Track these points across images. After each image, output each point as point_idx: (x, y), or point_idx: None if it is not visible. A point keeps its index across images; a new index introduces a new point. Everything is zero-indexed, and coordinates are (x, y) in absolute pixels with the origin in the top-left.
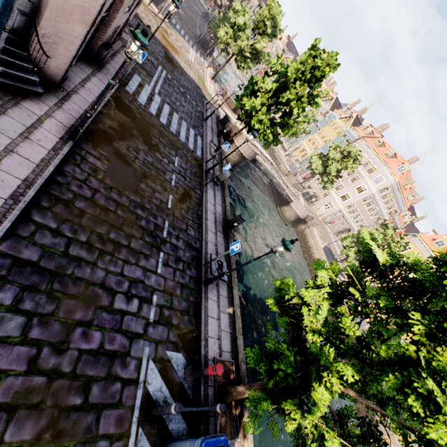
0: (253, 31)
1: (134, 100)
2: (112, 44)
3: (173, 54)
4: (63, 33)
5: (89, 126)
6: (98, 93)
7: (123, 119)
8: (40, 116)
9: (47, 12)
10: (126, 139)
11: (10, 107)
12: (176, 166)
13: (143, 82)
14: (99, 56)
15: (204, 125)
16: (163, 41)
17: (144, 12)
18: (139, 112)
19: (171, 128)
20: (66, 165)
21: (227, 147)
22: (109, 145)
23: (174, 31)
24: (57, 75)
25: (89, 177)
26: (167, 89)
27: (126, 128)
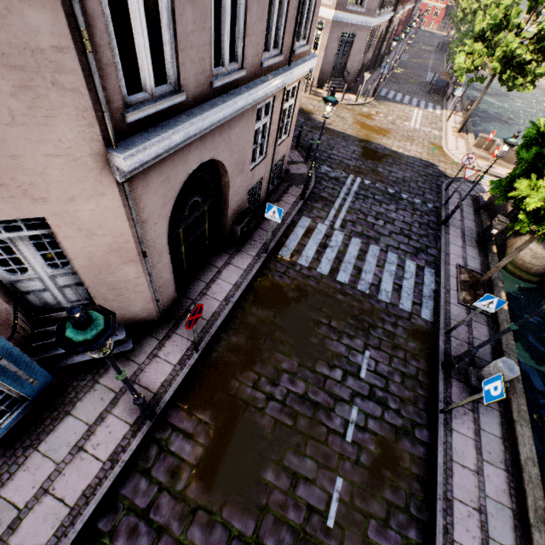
0: (531, 11)
1: (290, 267)
2: (265, 198)
3: (378, 141)
4: (120, 283)
5: (194, 365)
6: (227, 292)
7: (261, 317)
8: (118, 391)
9: (84, 278)
10: (258, 359)
11: (81, 397)
12: (362, 377)
13: (314, 223)
14: (235, 235)
15: (442, 235)
16: (362, 132)
17: (333, 115)
18: (295, 286)
19: (359, 285)
20: (127, 479)
21: (491, 304)
22: (220, 392)
23: (382, 106)
24: (150, 314)
25: (159, 495)
26: (359, 208)
27: (263, 333)
